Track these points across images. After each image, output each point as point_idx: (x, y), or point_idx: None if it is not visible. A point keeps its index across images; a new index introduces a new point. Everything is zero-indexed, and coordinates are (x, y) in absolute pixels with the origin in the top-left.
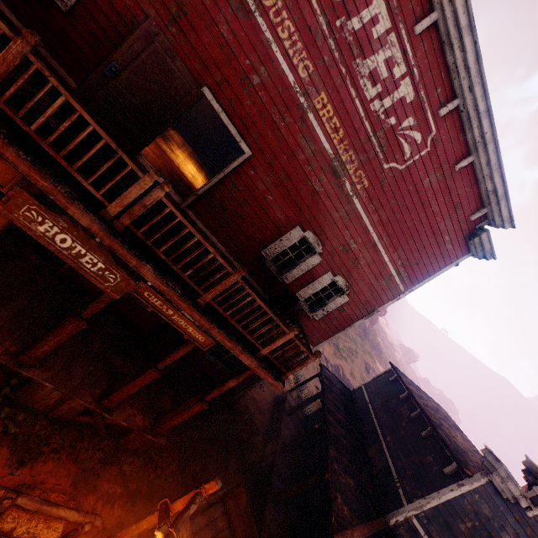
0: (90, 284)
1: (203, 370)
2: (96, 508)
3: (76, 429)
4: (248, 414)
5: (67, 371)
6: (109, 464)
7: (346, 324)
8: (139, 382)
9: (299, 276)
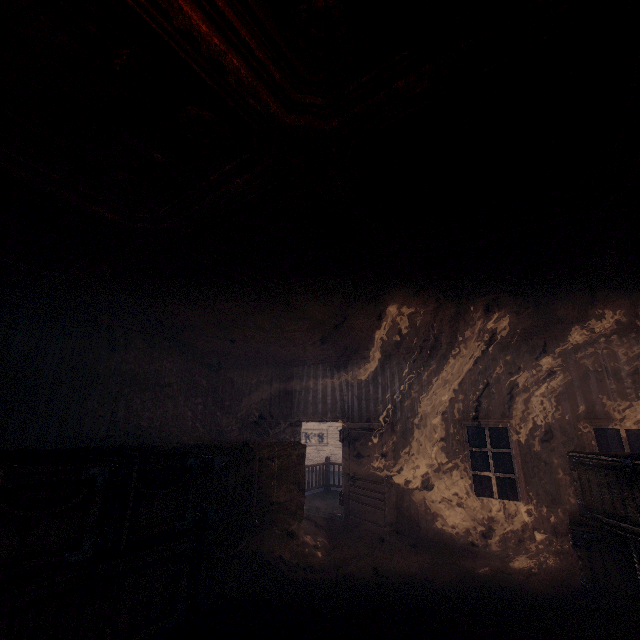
0: None
1: None
2: None
3: None
4: None
5: None
6: None
7: None
8: None
9: None
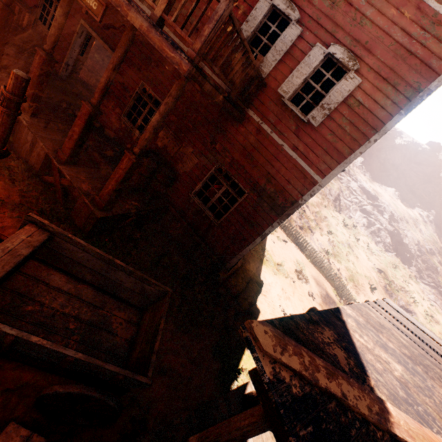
0: (109, 123)
1: (190, 218)
2: (7, 230)
3: (43, 187)
4: (248, 300)
5: (48, 131)
6: (50, 221)
7: (370, 129)
8: (78, 122)
9: (278, 65)
